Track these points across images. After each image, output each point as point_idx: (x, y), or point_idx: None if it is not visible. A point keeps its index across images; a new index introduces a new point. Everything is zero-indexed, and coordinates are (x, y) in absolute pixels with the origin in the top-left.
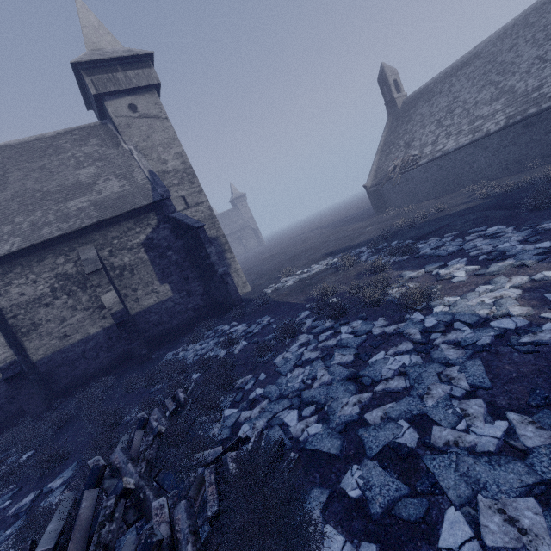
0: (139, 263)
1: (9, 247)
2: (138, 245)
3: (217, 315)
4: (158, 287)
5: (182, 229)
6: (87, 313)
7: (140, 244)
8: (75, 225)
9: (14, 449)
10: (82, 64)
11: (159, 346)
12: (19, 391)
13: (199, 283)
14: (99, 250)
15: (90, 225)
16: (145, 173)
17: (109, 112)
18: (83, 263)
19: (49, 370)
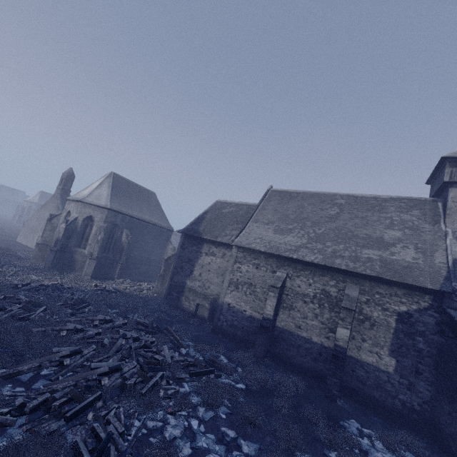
0: (382, 324)
1: (313, 259)
2: (393, 311)
3: (426, 435)
4: (384, 355)
5: (452, 331)
6: (320, 325)
7: (396, 312)
8: (358, 268)
9: (239, 369)
10: (452, 158)
11: (347, 396)
12: (260, 336)
13: (429, 388)
14: (360, 294)
15: (369, 275)
16: (448, 259)
17: (448, 196)
18: (344, 296)
19: (277, 336)
